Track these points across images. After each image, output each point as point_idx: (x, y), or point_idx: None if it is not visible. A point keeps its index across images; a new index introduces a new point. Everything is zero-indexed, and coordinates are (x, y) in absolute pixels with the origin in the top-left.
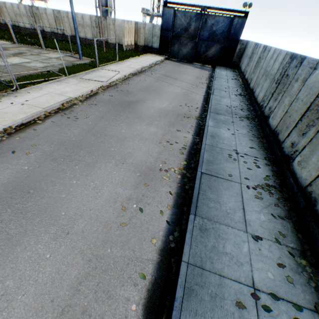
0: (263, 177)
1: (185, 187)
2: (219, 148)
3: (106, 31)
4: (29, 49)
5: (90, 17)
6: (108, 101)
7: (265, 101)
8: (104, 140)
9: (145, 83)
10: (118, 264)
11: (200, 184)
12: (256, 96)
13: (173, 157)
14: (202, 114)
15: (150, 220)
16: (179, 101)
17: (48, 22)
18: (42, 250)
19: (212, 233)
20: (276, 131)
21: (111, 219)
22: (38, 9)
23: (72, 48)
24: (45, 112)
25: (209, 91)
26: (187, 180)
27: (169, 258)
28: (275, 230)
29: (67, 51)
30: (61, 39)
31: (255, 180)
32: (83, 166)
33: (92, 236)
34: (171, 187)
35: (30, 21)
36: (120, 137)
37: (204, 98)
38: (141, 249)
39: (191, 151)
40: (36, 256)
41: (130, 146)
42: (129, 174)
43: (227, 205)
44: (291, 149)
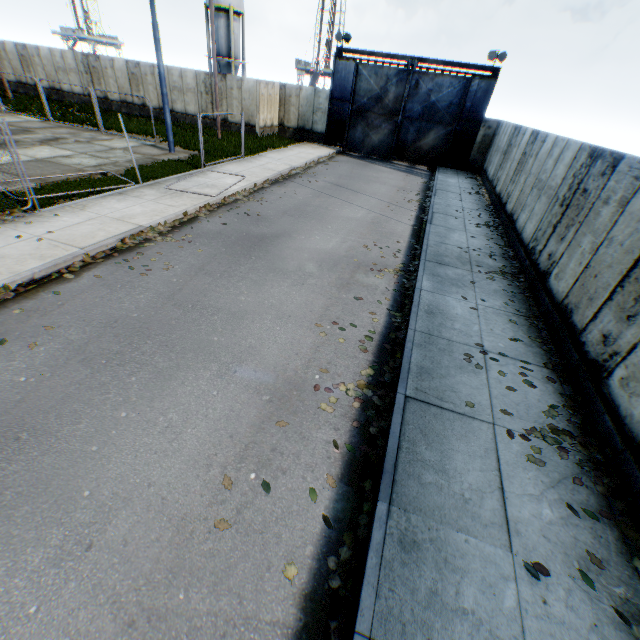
0: (543, 410)
1: (368, 431)
2: (445, 340)
3: (225, 100)
4: (74, 132)
5: (195, 75)
6: (217, 235)
7: (540, 240)
8: (199, 319)
9: (295, 200)
10: (199, 637)
11: (402, 425)
12: (521, 229)
13: (344, 359)
14: (409, 264)
15: (286, 512)
16: (362, 236)
17: (116, 83)
18: (20, 594)
19: (430, 552)
20: (567, 306)
21: (195, 510)
22: (99, 60)
23: (157, 130)
24: (84, 257)
25: (424, 217)
26: (374, 414)
27: (326, 620)
28: (580, 546)
29: (146, 136)
30: (139, 114)
31: (525, 416)
32: (147, 376)
33: (146, 554)
34: (338, 430)
35: (82, 81)
36: (234, 311)
37: (413, 231)
38: (258, 594)
39: (383, 346)
40: (4, 611)
41: (253, 333)
42: (246, 396)
43: (463, 479)
44: (603, 348)
